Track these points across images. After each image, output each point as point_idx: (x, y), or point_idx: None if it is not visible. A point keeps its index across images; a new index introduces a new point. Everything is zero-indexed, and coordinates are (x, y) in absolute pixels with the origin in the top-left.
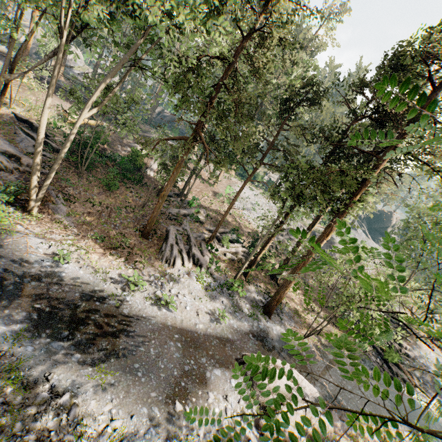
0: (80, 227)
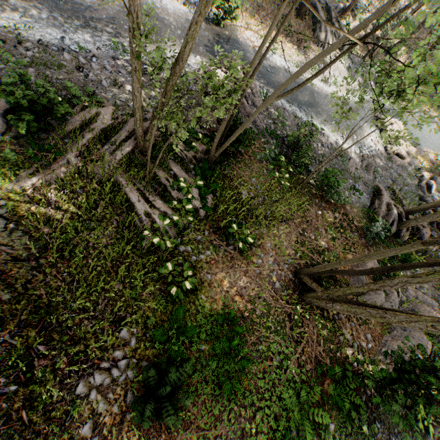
0: (259, 14)
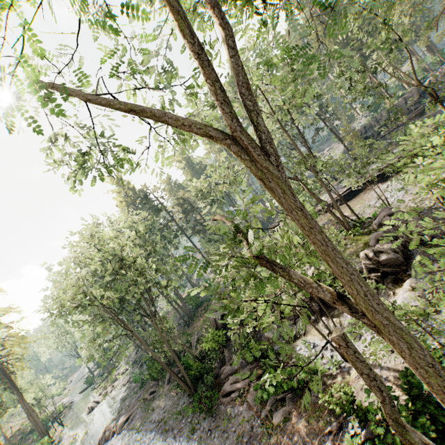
0: None
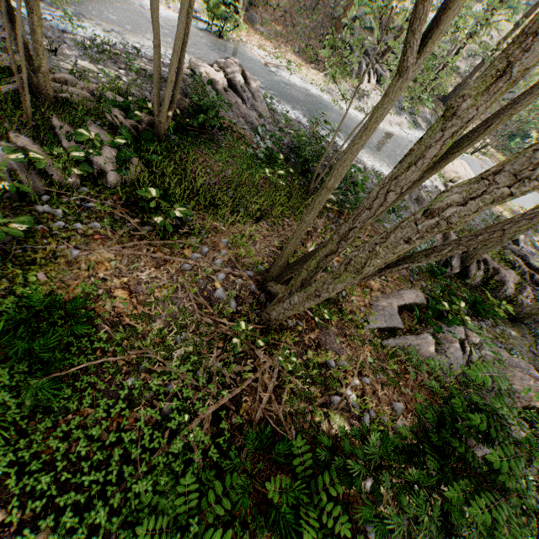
0: (277, 39)
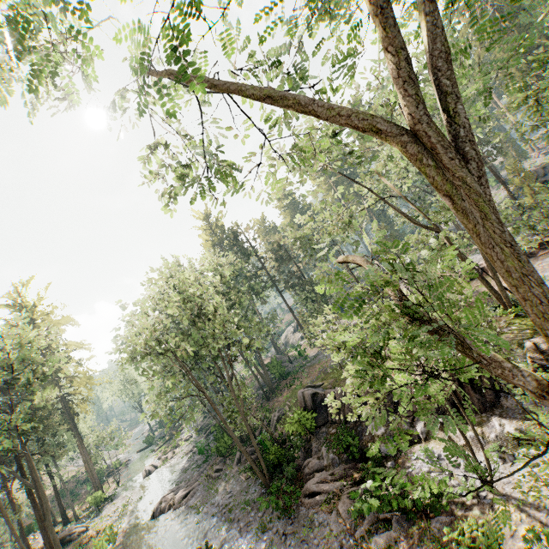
0: None
